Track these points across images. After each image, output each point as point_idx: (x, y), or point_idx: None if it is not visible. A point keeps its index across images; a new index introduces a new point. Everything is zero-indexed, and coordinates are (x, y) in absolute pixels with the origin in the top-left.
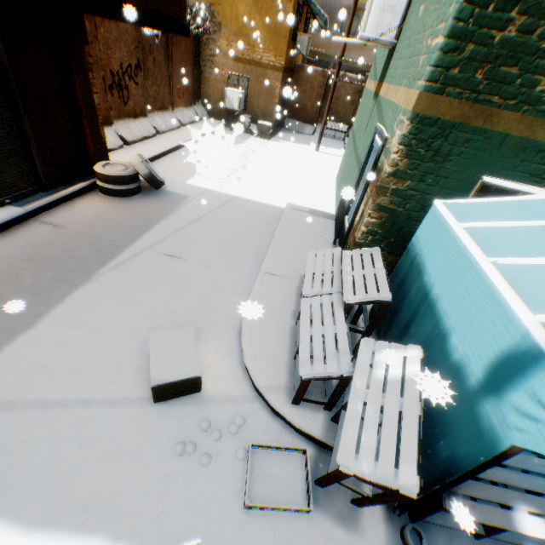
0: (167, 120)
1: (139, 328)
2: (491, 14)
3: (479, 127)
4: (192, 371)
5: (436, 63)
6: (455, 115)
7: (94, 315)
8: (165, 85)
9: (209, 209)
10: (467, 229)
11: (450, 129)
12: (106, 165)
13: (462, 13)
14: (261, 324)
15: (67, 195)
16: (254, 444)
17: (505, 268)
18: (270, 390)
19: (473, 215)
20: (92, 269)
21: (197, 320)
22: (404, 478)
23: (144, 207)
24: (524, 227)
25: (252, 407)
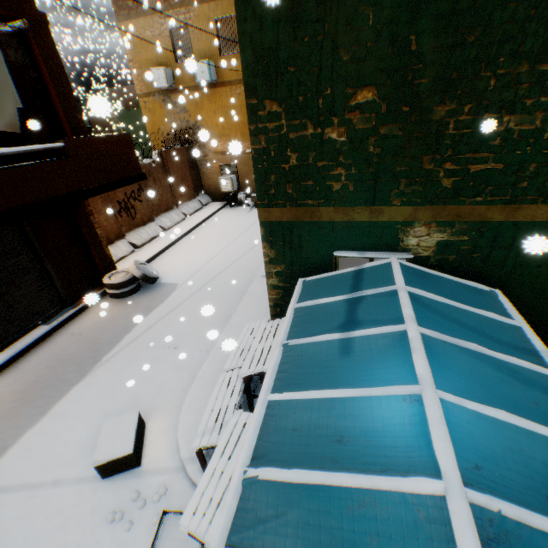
0: (172, 217)
1: (109, 414)
2: (276, 156)
3: (310, 220)
4: (126, 450)
5: (258, 190)
6: (289, 217)
7: (80, 407)
8: (167, 192)
9: (191, 293)
10: (298, 309)
11: (291, 225)
12: (112, 275)
13: (257, 160)
14: (199, 398)
15: (83, 306)
16: (170, 509)
17: (291, 349)
18: (189, 460)
19: (319, 290)
20: (87, 367)
21: (154, 401)
22: (210, 533)
23: (139, 303)
24: (337, 302)
25: (177, 476)
